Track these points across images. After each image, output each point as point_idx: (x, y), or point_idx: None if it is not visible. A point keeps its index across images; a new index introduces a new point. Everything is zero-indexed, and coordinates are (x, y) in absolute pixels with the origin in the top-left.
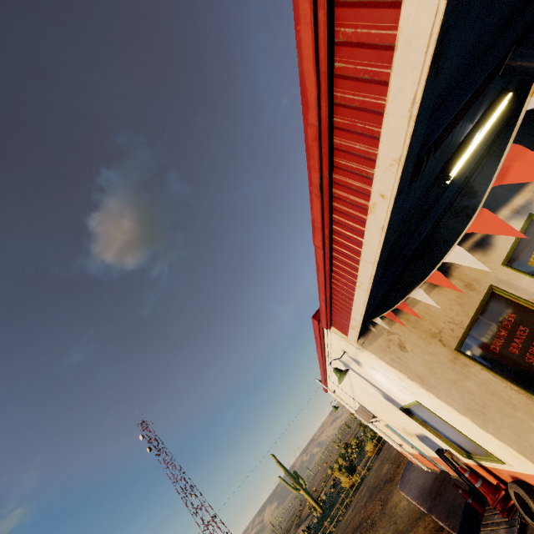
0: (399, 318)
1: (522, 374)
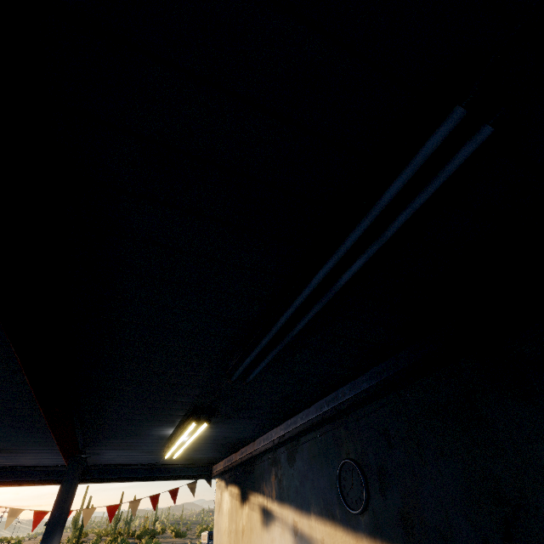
0: (225, 491)
1: None
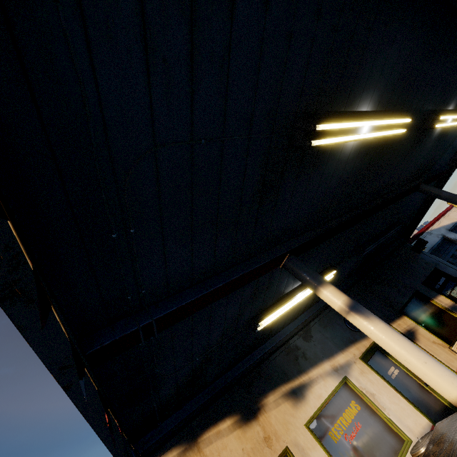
0: (187, 455)
1: None
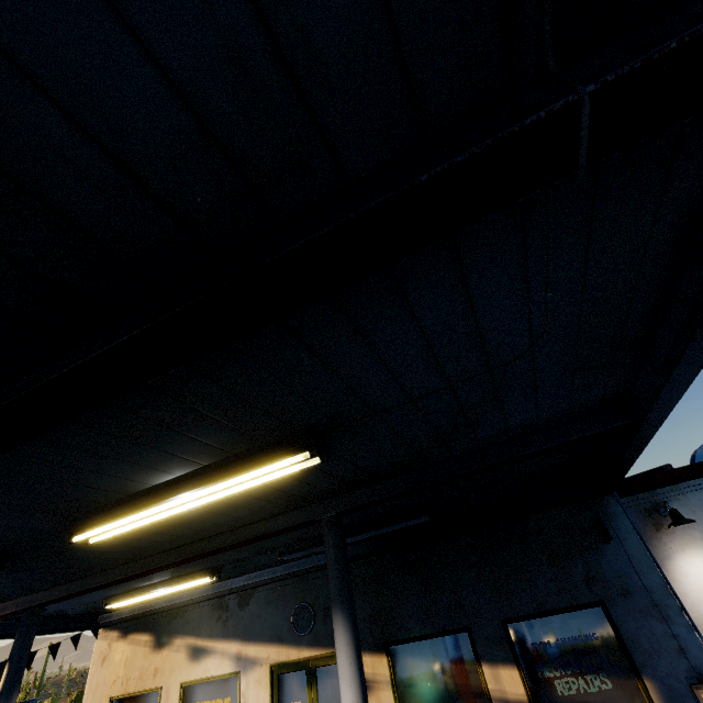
0: (121, 641)
1: None
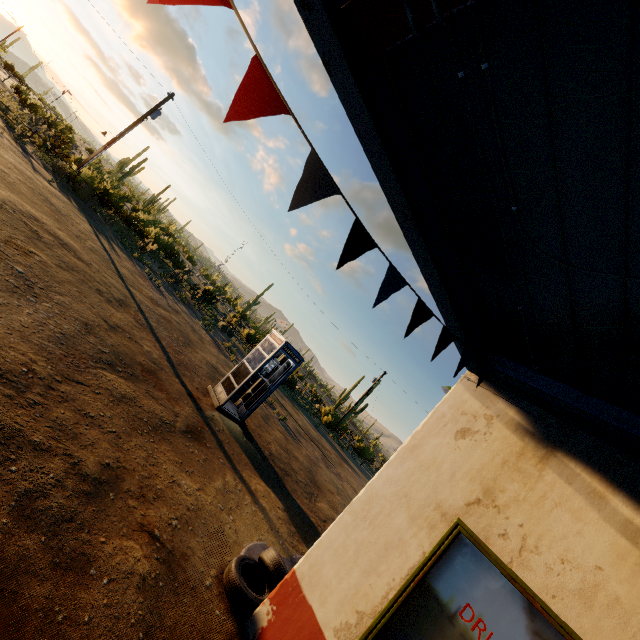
0: (524, 439)
1: (415, 637)
